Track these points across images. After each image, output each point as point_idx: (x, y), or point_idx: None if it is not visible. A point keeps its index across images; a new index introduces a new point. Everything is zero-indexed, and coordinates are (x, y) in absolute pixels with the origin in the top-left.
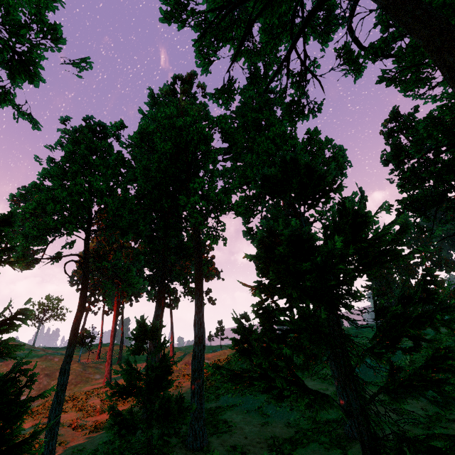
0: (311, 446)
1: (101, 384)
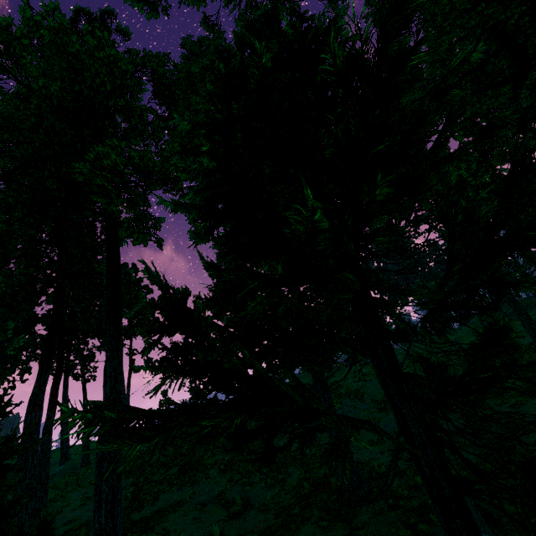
0: (302, 532)
1: None
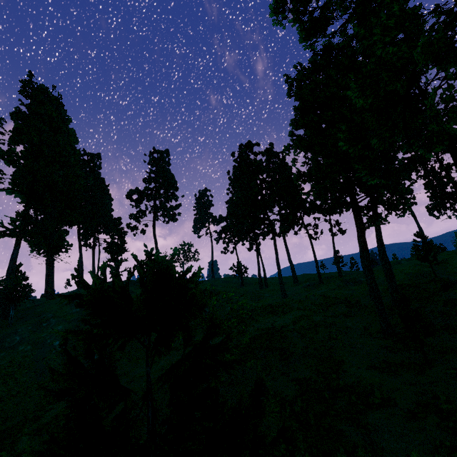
0: None
1: (281, 298)
